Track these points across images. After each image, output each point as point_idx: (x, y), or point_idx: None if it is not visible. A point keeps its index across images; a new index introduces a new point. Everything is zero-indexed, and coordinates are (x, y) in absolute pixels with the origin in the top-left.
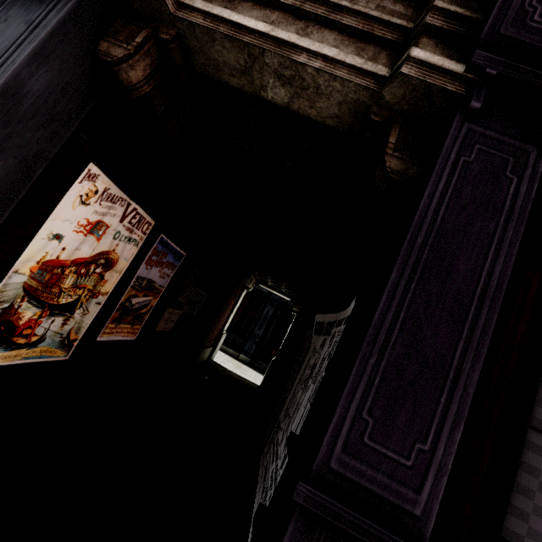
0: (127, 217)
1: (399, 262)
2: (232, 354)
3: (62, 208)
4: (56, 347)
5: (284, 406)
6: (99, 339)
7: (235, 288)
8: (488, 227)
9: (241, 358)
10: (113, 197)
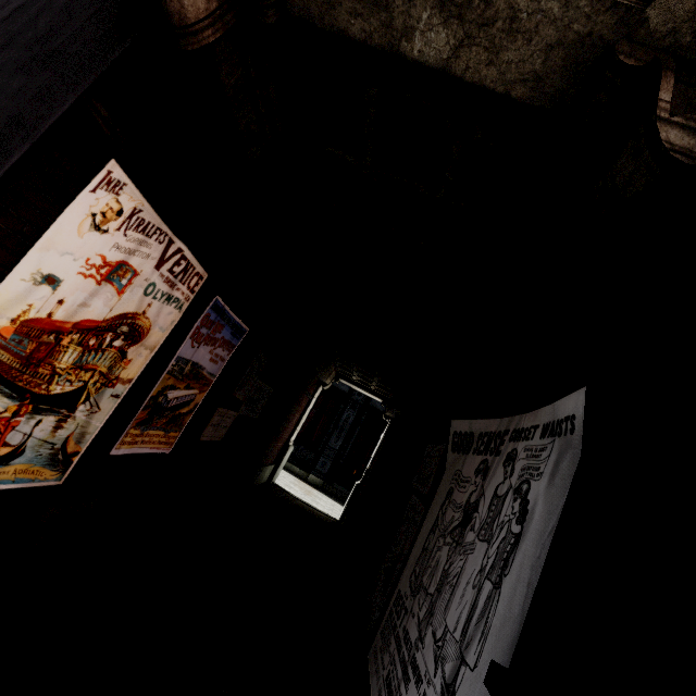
0: (167, 261)
1: None
2: (299, 474)
3: (59, 231)
4: (42, 465)
5: (406, 568)
6: (115, 452)
7: (308, 383)
8: None
9: (311, 480)
10: (146, 226)
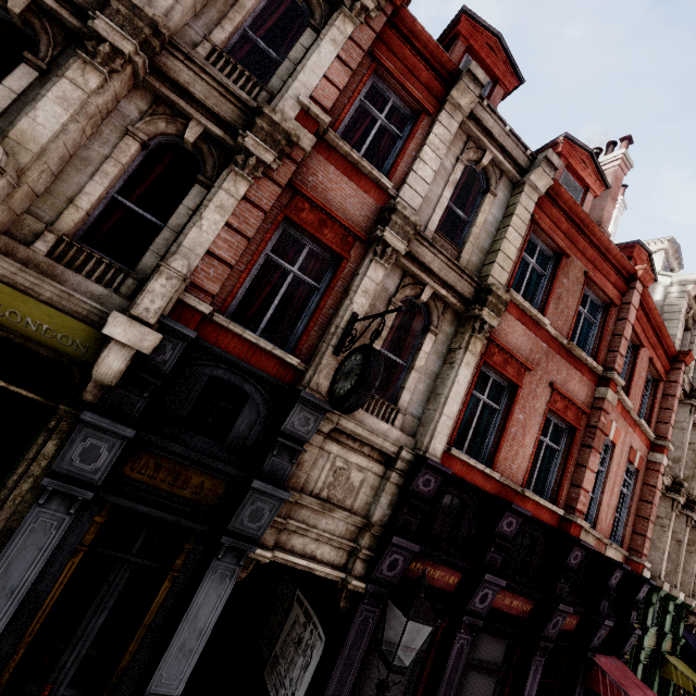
0: None
1: (340, 657)
2: None
3: None
4: None
5: (279, 644)
6: None
7: None
8: (362, 639)
9: None
10: None
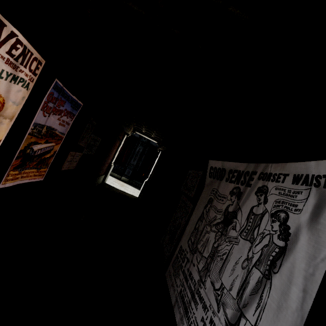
0: (3, 44)
1: None
2: (116, 177)
3: None
4: None
5: (184, 236)
6: (2, 186)
7: (119, 134)
8: None
9: (123, 179)
10: None
